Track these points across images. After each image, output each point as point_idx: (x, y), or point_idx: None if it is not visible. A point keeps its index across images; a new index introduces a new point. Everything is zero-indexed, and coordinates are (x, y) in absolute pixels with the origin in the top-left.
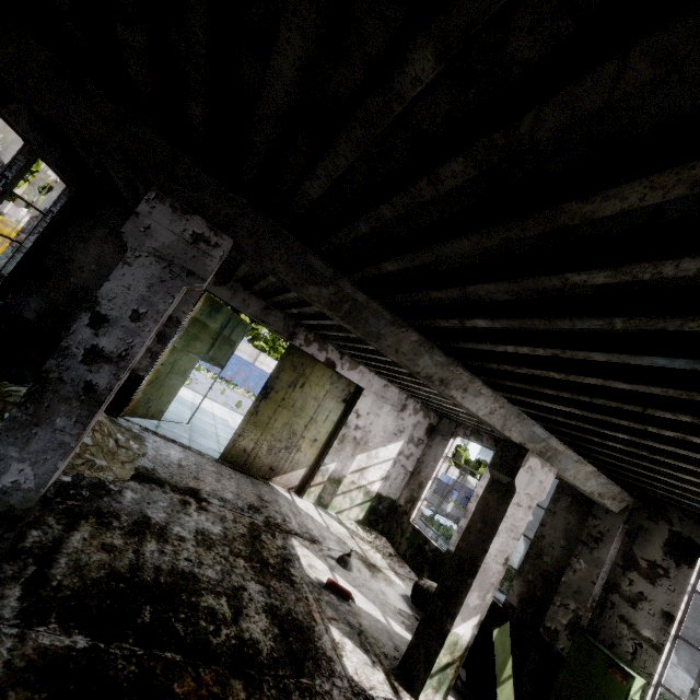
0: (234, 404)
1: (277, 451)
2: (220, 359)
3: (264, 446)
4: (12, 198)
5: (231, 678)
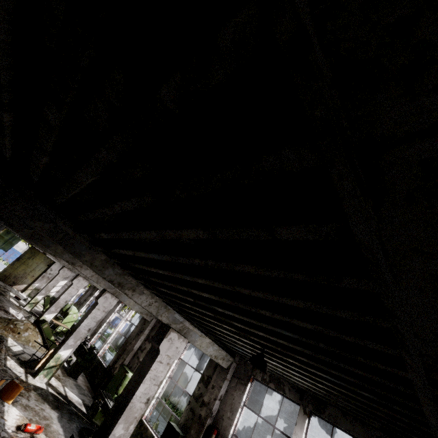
0: None
1: (18, 277)
2: (6, 248)
3: (13, 275)
4: None
5: None
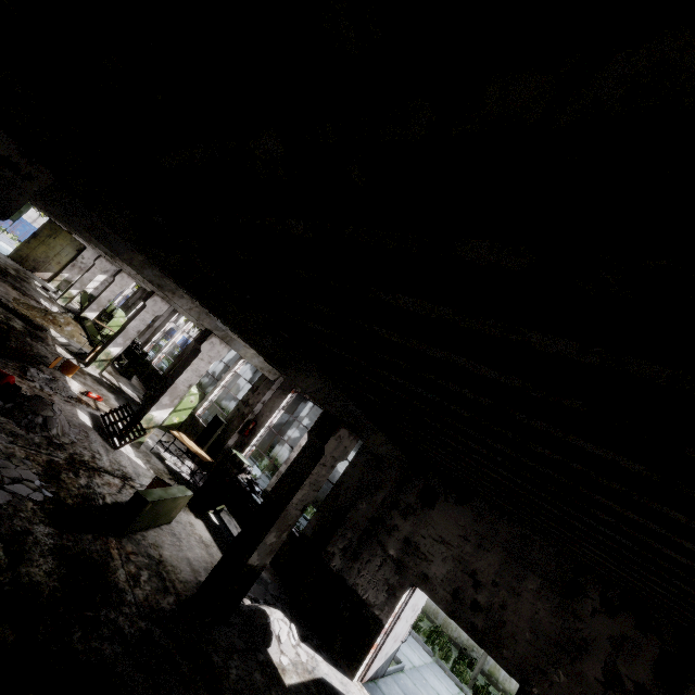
0: None
1: (38, 262)
2: (13, 217)
3: (32, 258)
4: None
5: (3, 269)
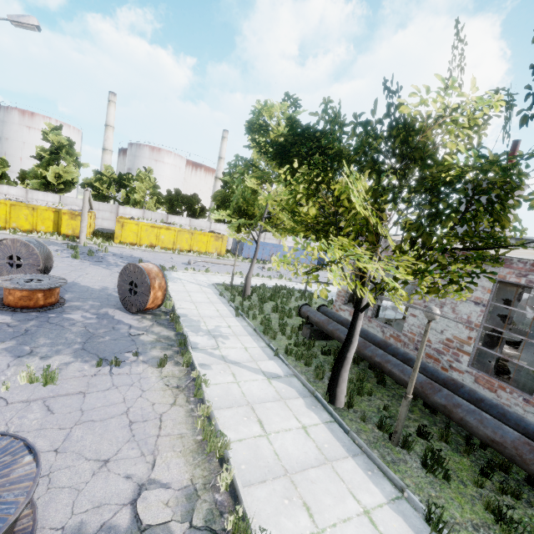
0: (322, 280)
1: None
2: None
3: None
4: (108, 199)
5: None
